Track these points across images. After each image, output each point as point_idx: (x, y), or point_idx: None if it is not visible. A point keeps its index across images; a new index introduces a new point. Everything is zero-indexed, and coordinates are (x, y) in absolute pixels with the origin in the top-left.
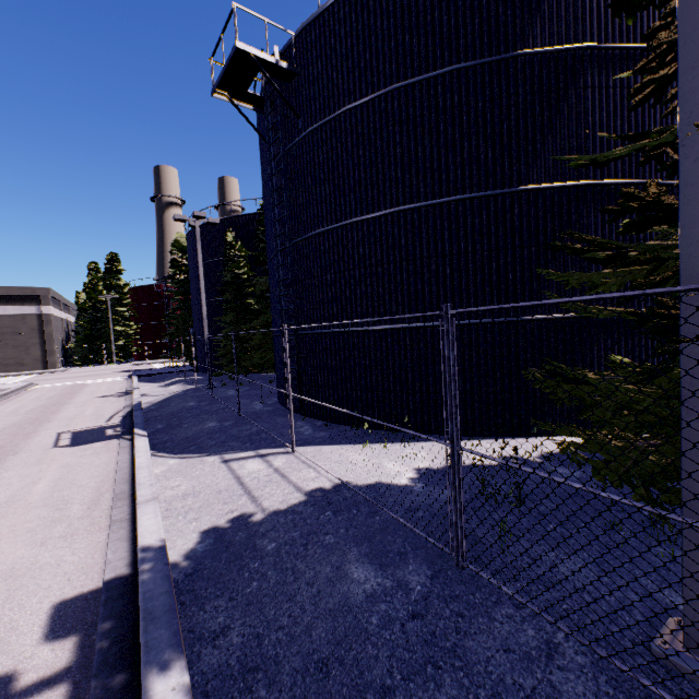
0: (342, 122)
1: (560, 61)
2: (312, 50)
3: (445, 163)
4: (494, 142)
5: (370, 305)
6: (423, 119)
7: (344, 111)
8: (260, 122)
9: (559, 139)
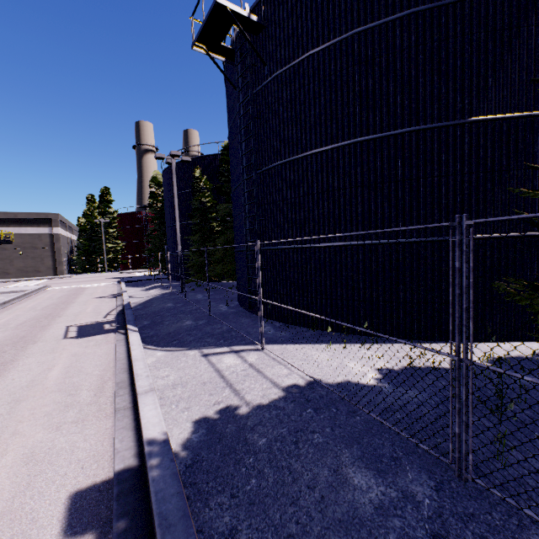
0: (305, 66)
1: (514, 1)
2: (279, 5)
3: (400, 98)
4: (447, 78)
5: (327, 225)
6: (381, 59)
7: (307, 56)
8: (228, 74)
9: (510, 73)
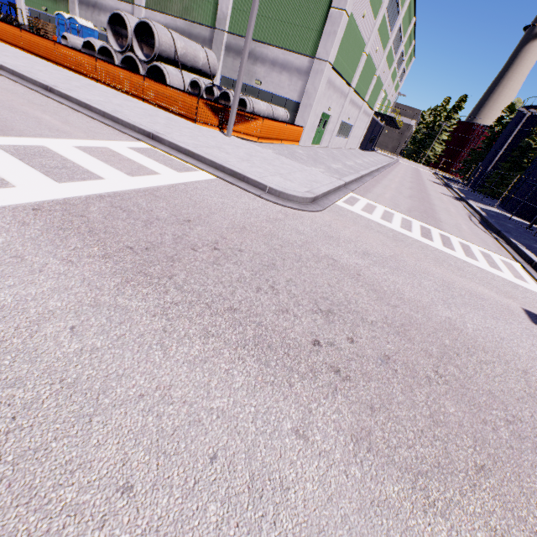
0: None
1: None
2: None
3: None
4: None
5: None
6: None
7: None
8: None
9: None
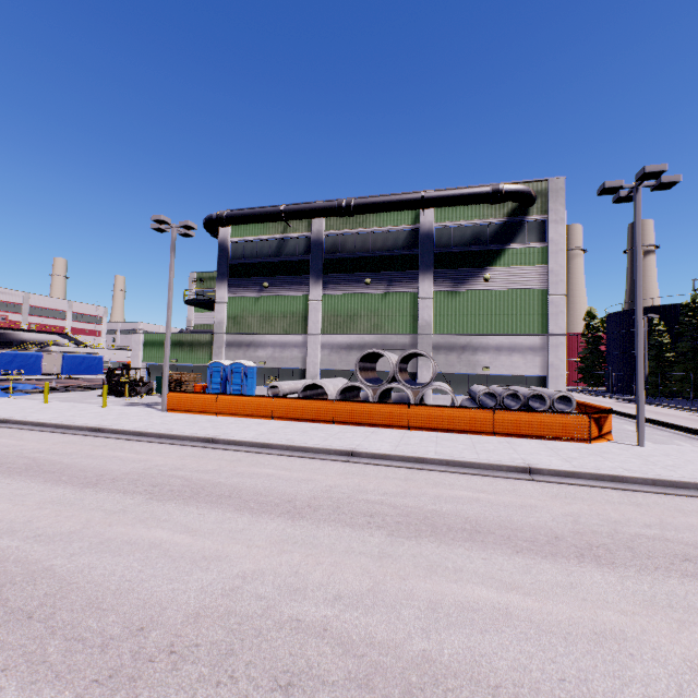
0: None
1: None
2: None
3: None
4: None
5: None
6: None
7: None
8: None
9: None
